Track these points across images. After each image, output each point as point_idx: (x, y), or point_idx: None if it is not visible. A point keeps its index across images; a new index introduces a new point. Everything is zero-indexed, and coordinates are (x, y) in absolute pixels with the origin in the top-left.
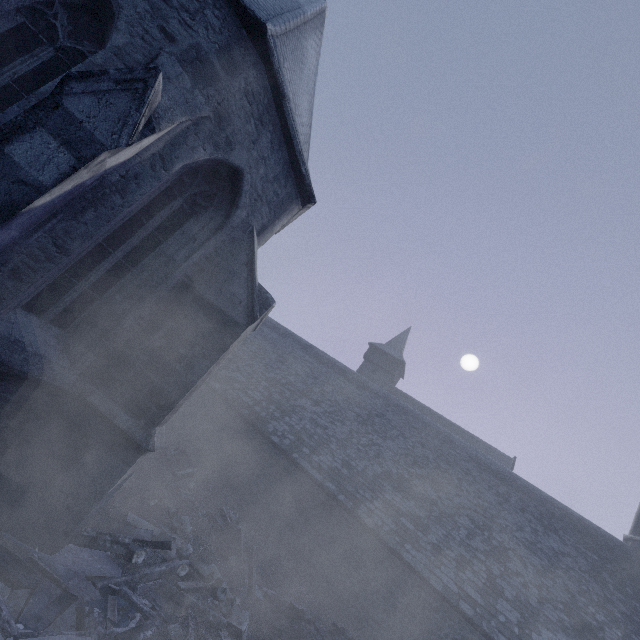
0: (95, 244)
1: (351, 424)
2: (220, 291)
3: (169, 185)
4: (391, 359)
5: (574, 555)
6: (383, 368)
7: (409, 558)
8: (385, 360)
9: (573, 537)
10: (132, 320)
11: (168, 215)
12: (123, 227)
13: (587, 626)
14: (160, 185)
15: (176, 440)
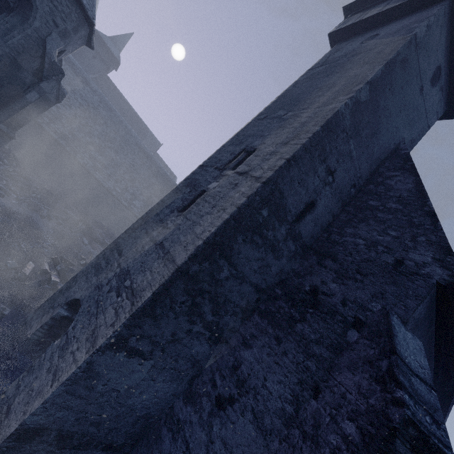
0: None
1: (76, 110)
2: None
3: None
4: (111, 55)
5: (159, 185)
6: (102, 59)
7: (97, 177)
8: (106, 53)
9: (162, 180)
10: None
11: None
12: None
13: (151, 202)
14: None
15: None
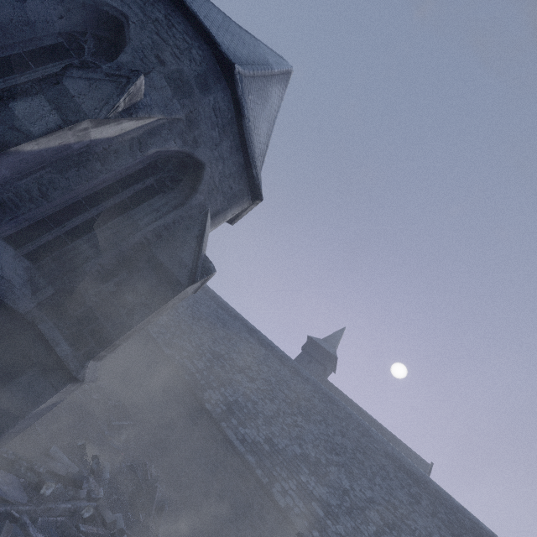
0: (75, 200)
1: (279, 404)
2: (171, 255)
3: (145, 166)
4: (325, 353)
5: None
6: (318, 360)
7: None
8: (320, 353)
9: None
10: (92, 266)
11: (140, 189)
12: (101, 191)
13: None
14: (136, 163)
15: (122, 395)
